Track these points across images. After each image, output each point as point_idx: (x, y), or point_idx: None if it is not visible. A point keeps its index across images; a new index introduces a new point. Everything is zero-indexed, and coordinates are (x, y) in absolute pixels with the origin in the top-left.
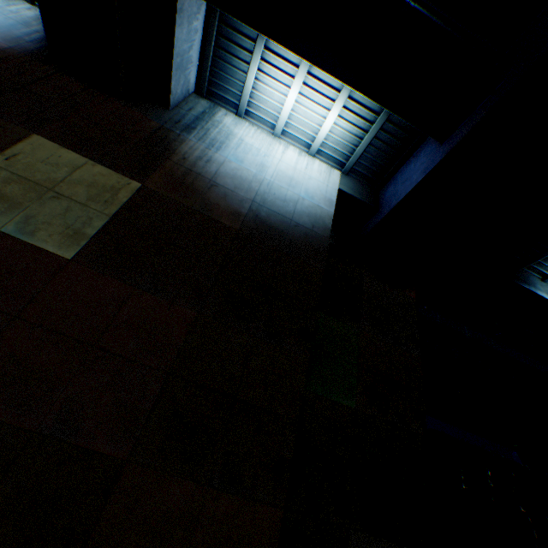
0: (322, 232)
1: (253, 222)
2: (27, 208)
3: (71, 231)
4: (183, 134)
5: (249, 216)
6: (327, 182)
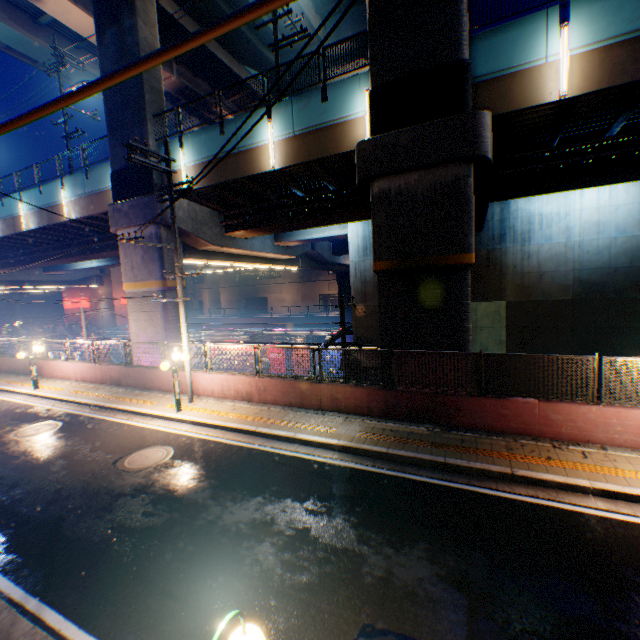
0: (639, 263)
1: (578, 288)
2: (476, 340)
3: (496, 342)
4: (501, 246)
5: (574, 284)
6: (636, 199)
